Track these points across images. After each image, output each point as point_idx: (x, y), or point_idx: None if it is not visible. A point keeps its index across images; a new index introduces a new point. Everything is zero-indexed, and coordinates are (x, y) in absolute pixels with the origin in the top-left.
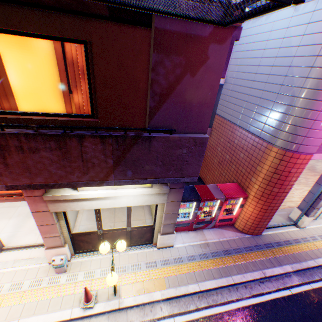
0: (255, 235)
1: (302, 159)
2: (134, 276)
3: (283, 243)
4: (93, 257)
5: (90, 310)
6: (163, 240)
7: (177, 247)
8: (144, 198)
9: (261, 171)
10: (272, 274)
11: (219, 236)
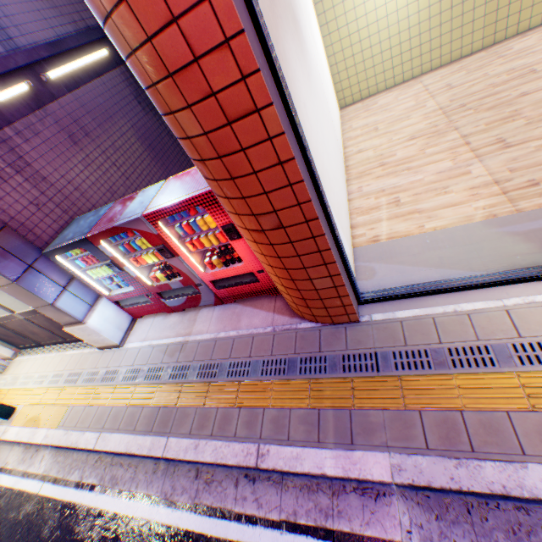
0: (335, 325)
1: None
2: (43, 394)
3: (442, 359)
4: (34, 356)
5: None
6: (85, 336)
7: (128, 348)
8: None
9: None
10: (289, 471)
11: (225, 325)
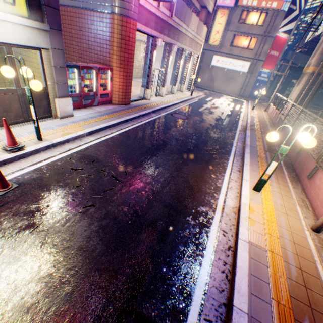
0: (128, 105)
1: (133, 26)
2: (51, 132)
3: (143, 105)
4: None
5: (23, 152)
6: (63, 107)
7: (78, 116)
8: (27, 36)
9: (114, 41)
10: (144, 114)
11: (106, 108)
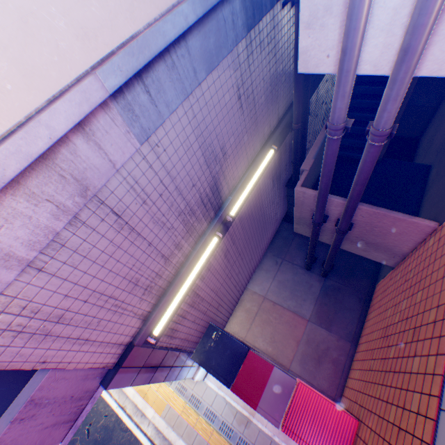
0: None
1: None
2: None
3: None
4: None
5: None
6: None
7: (207, 385)
8: None
9: None
10: None
11: (279, 431)
